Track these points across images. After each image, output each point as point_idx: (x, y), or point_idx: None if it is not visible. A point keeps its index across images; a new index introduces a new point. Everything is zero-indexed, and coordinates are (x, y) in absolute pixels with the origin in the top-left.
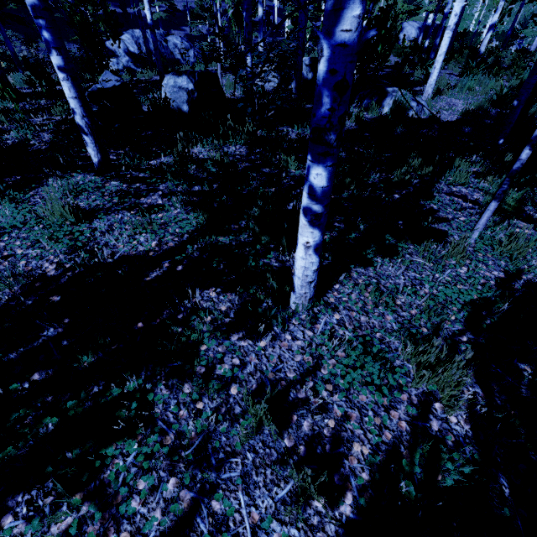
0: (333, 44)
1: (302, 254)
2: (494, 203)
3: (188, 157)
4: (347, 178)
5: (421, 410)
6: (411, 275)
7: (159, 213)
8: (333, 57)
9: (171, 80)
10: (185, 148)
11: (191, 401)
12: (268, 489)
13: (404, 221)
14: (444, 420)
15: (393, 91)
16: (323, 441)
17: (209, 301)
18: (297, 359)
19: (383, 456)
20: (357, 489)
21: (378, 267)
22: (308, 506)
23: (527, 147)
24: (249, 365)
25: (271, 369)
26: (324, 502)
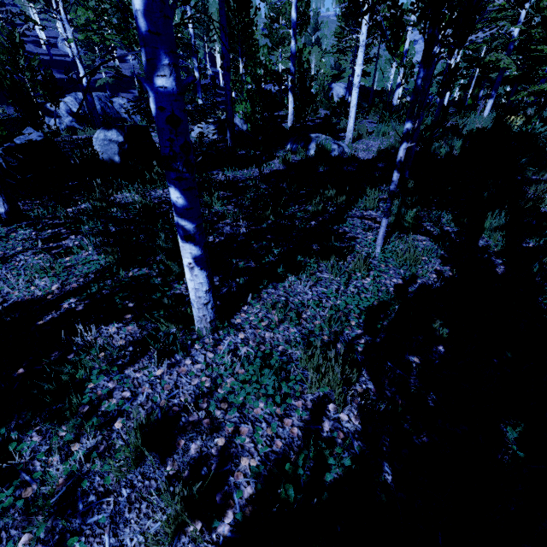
0: (155, 87)
1: (189, 276)
2: (384, 220)
3: (109, 202)
4: (266, 210)
5: (310, 413)
6: (319, 290)
7: (67, 257)
8: (158, 97)
9: (101, 134)
10: (110, 194)
11: (66, 444)
12: (141, 525)
13: (318, 243)
14: (336, 420)
15: (316, 137)
16: (210, 462)
17: (107, 337)
18: (194, 382)
19: (271, 465)
20: (239, 505)
21: (287, 285)
22: (183, 534)
23: (395, 170)
24: (141, 396)
25: (165, 397)
26: (202, 526)
